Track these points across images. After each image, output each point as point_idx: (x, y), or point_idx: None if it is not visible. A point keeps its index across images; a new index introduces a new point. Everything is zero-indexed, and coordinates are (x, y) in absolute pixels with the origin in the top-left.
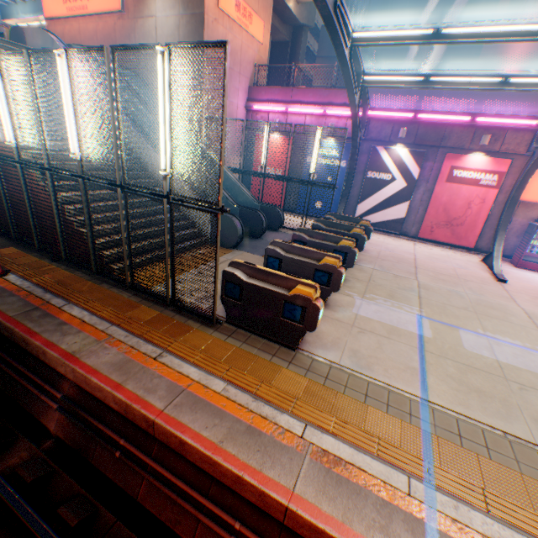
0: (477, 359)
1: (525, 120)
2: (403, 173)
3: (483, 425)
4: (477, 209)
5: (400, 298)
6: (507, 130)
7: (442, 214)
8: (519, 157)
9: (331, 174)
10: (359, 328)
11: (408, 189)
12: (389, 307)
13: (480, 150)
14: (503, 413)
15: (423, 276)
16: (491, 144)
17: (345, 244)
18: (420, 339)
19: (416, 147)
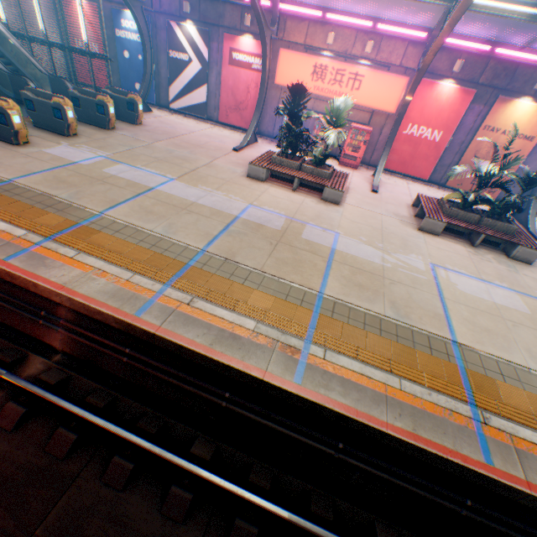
0: (100, 174)
1: (265, 1)
2: (197, 54)
3: (36, 190)
4: (255, 94)
5: (107, 149)
6: (265, 12)
7: (232, 99)
8: (276, 42)
9: (102, 45)
10: (29, 156)
11: (204, 72)
12: (85, 151)
13: (249, 33)
14: (61, 188)
15: (164, 143)
16: (256, 26)
17: (57, 101)
18: (73, 164)
19: (203, 26)
